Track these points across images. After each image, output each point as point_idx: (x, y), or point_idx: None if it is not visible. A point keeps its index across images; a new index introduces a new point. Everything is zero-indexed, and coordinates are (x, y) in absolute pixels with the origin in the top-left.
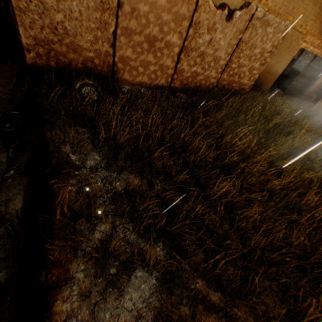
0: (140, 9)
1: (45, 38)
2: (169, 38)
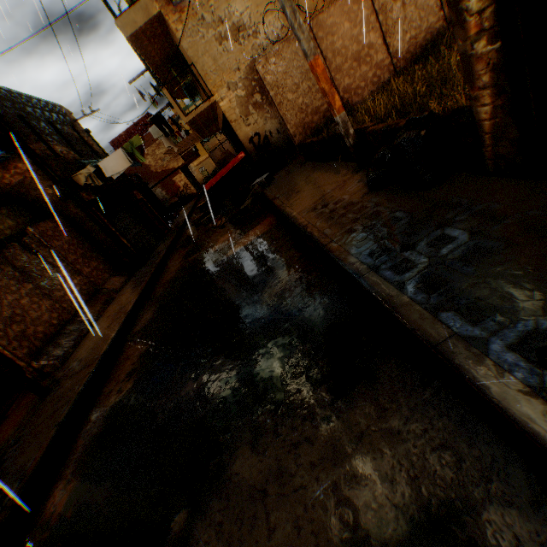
0: (337, 48)
1: (299, 120)
2: (367, 42)
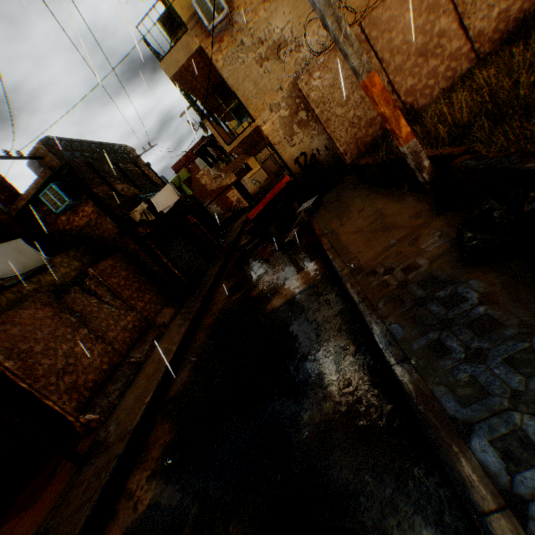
0: (396, 45)
1: (350, 136)
2: (436, 30)
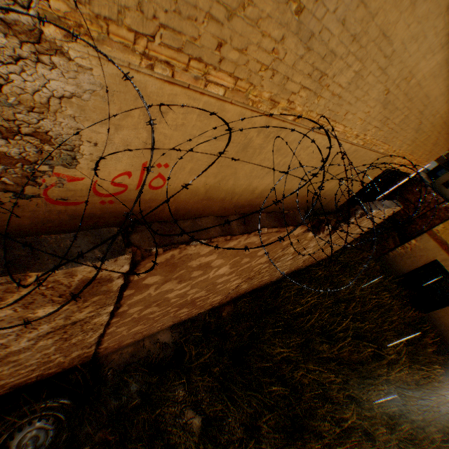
0: (169, 295)
1: None
2: (224, 287)
